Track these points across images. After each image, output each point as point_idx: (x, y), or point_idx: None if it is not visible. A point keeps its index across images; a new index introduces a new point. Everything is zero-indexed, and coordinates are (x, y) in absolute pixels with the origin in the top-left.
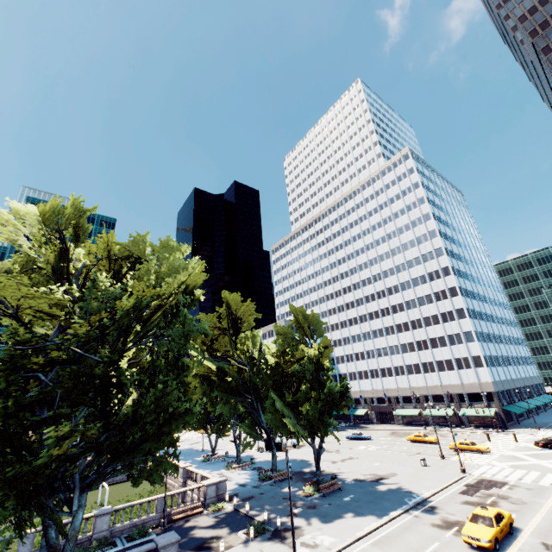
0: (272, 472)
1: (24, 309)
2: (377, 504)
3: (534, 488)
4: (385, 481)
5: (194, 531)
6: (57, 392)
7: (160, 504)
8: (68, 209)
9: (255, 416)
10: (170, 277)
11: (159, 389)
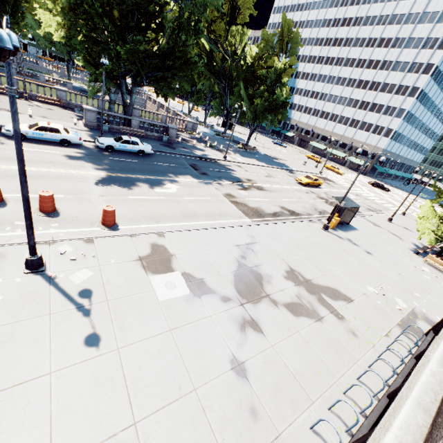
0: (223, 134)
1: None
2: (269, 162)
3: (344, 187)
4: (279, 160)
5: (180, 136)
6: (135, 13)
7: (163, 118)
8: None
9: (223, 99)
10: None
11: (182, 40)
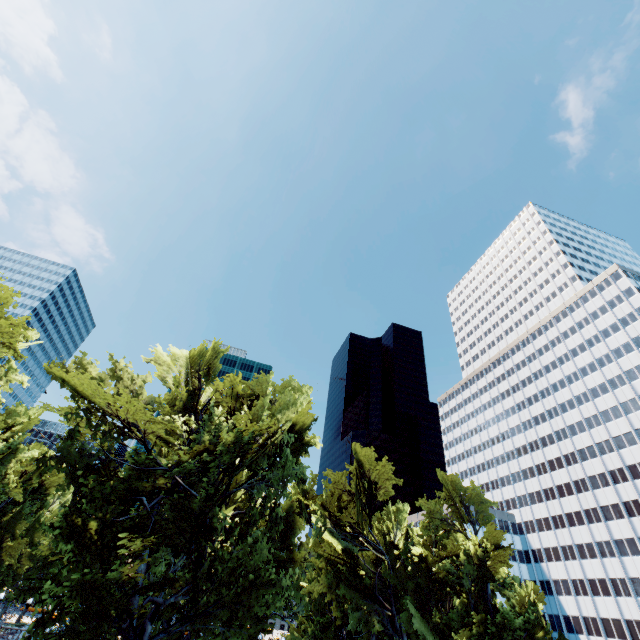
0: None
1: (149, 433)
2: None
3: None
4: None
5: None
6: (151, 519)
7: None
8: (210, 351)
9: None
10: (279, 415)
11: (248, 544)
